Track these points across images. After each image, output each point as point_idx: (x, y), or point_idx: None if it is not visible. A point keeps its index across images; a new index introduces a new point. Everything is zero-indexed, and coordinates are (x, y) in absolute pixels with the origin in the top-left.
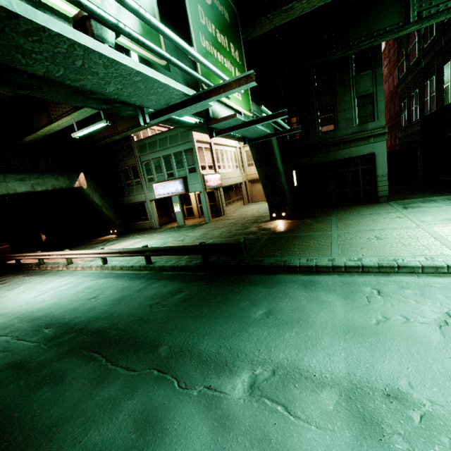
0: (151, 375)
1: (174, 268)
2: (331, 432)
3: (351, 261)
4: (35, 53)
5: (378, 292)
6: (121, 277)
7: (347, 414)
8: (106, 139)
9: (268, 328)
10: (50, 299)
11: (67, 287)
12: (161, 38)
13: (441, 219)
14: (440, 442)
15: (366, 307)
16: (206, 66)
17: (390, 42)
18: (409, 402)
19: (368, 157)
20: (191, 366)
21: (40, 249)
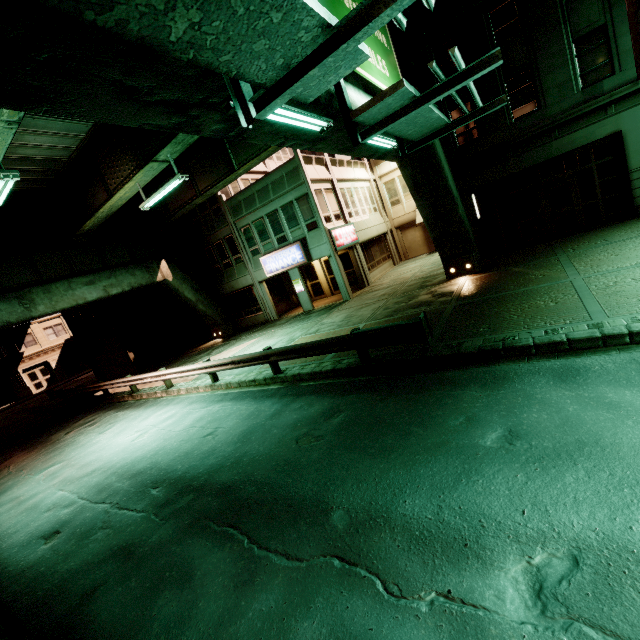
0: (330, 569)
1: (316, 376)
2: None
3: None
4: None
5: None
6: (242, 398)
7: None
8: (185, 206)
9: (522, 465)
10: (152, 441)
11: (171, 421)
12: None
13: None
14: None
15: None
16: None
17: None
18: None
19: (608, 142)
20: (397, 548)
21: (130, 372)
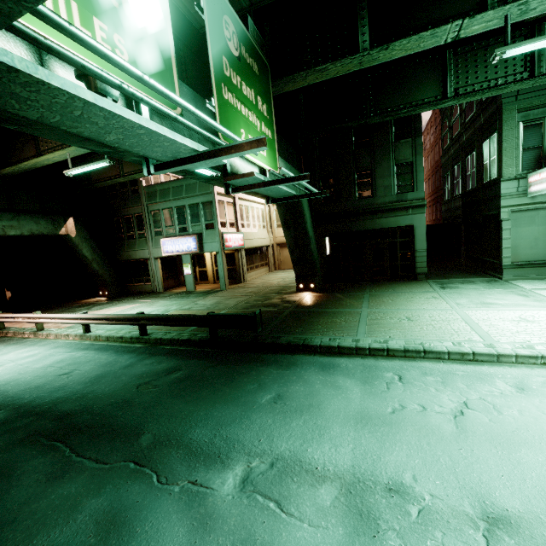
0: (125, 469)
1: (174, 342)
2: (324, 529)
3: (377, 342)
4: (31, 101)
5: (399, 378)
6: (105, 349)
7: (344, 510)
8: (107, 180)
9: (274, 414)
10: (6, 373)
11: (32, 359)
12: (177, 88)
13: (476, 302)
14: (434, 537)
15: (384, 394)
16: (215, 127)
17: (437, 111)
18: (410, 496)
19: (407, 229)
20: (177, 457)
21: (1, 310)
